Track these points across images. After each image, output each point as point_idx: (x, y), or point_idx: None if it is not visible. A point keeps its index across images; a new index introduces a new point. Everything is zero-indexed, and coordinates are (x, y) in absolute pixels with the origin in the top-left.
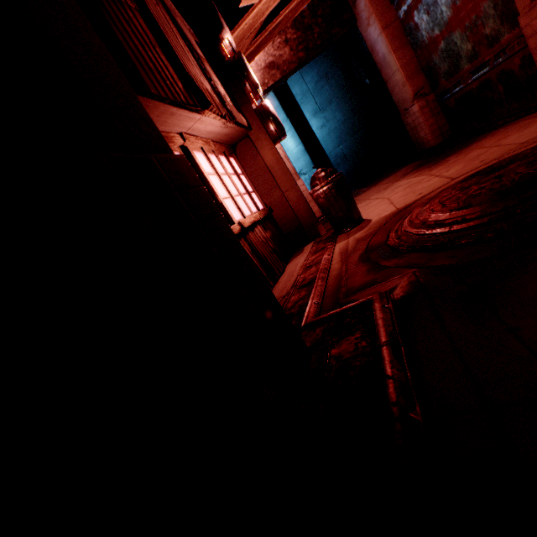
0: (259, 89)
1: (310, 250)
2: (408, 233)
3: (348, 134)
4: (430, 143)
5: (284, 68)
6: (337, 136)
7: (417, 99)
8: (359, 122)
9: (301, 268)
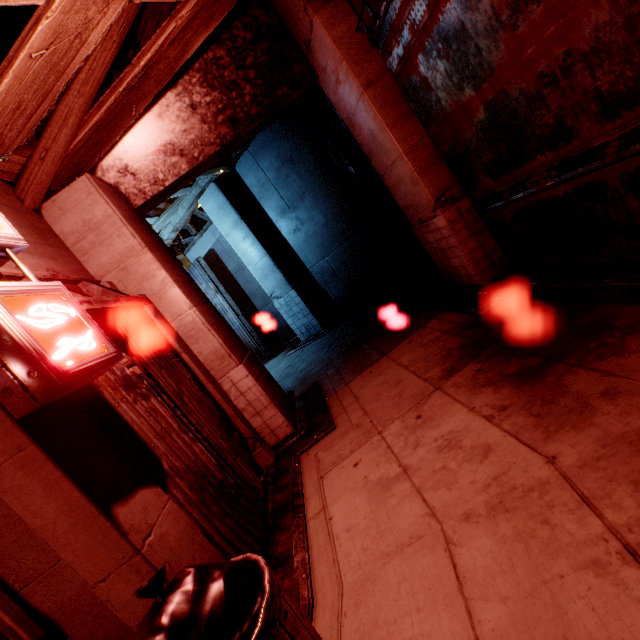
0: None
1: None
2: None
3: (335, 241)
4: (472, 278)
5: (193, 152)
6: (319, 244)
7: (441, 207)
8: (348, 226)
9: None
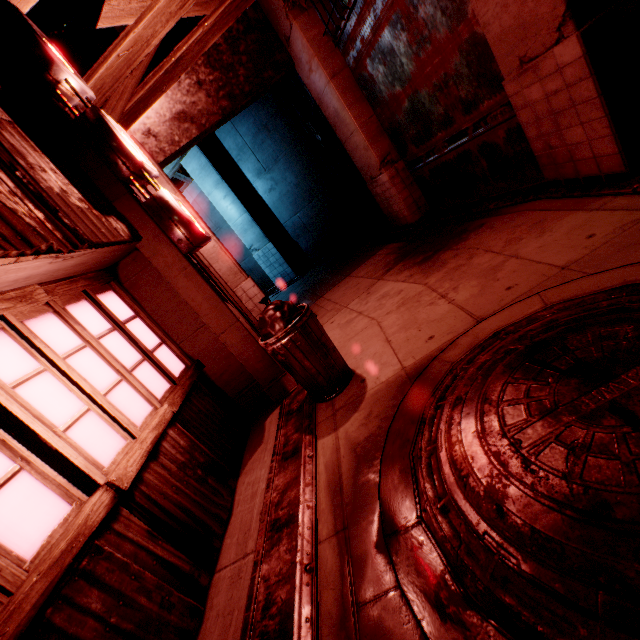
0: (147, 168)
1: (274, 442)
2: (465, 515)
3: (305, 199)
4: (407, 219)
5: (201, 120)
6: (292, 201)
7: (385, 167)
8: (316, 186)
9: (262, 527)
